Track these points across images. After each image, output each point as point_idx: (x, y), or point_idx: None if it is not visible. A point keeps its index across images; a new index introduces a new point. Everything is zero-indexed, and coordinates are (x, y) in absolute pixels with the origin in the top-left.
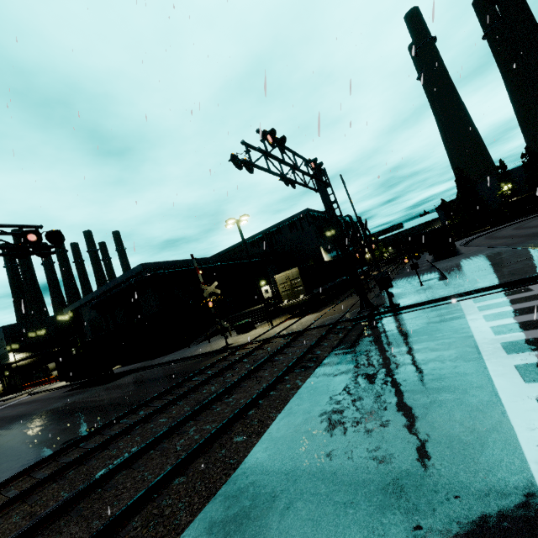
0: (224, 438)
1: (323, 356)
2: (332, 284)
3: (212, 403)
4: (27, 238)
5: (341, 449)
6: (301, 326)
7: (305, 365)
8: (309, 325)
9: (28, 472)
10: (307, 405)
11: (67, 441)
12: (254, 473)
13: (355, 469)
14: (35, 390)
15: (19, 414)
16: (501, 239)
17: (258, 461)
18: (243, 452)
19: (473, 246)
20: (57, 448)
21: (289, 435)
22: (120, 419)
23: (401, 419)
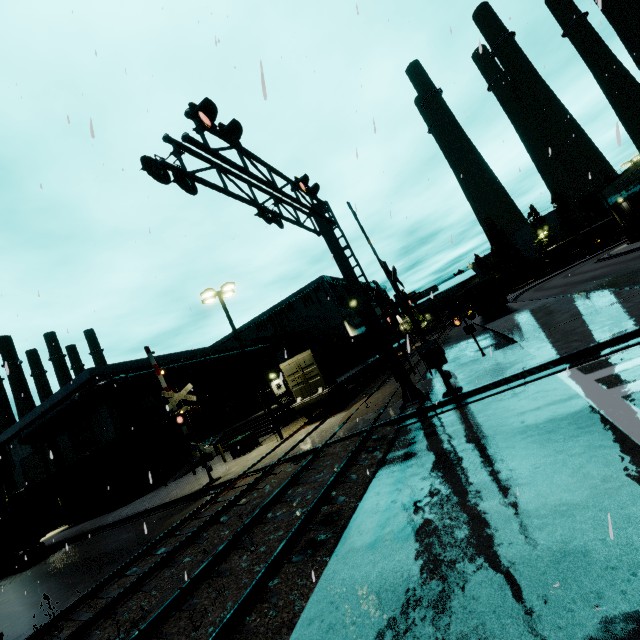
0: None
1: (349, 507)
2: (362, 367)
3: None
4: None
5: None
6: (319, 438)
7: (315, 537)
8: (331, 436)
9: None
10: None
11: None
12: None
13: None
14: None
15: None
16: (557, 289)
17: None
18: None
19: (527, 300)
20: None
21: None
22: None
23: None
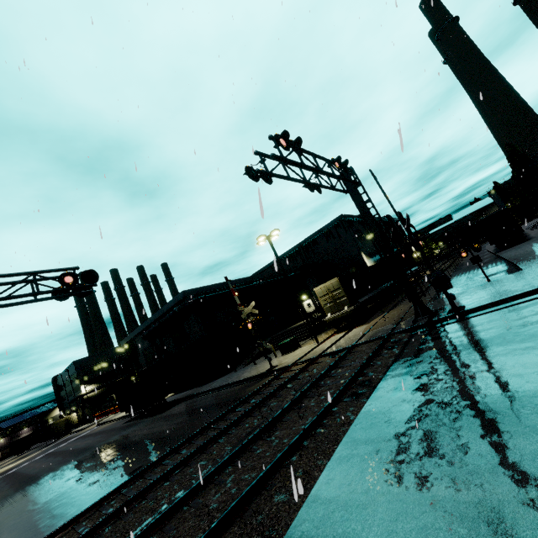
0: (263, 496)
1: (377, 378)
2: (379, 291)
3: (252, 443)
4: (64, 280)
5: (416, 529)
6: (348, 341)
7: (356, 391)
8: (358, 340)
9: (72, 524)
10: (362, 450)
11: (115, 484)
12: None
13: None
14: (103, 420)
15: (86, 447)
16: None
17: (303, 536)
18: (285, 520)
19: None
20: (105, 492)
21: (342, 497)
22: (163, 460)
23: (501, 480)
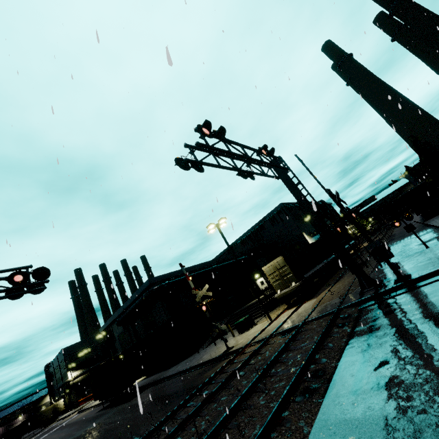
0: None
1: (330, 366)
2: (322, 265)
3: None
4: (13, 279)
5: None
6: (298, 318)
7: (309, 386)
8: (307, 317)
9: None
10: None
11: None
12: None
13: None
14: (85, 406)
15: None
16: None
17: None
18: None
19: None
20: None
21: None
22: None
23: None
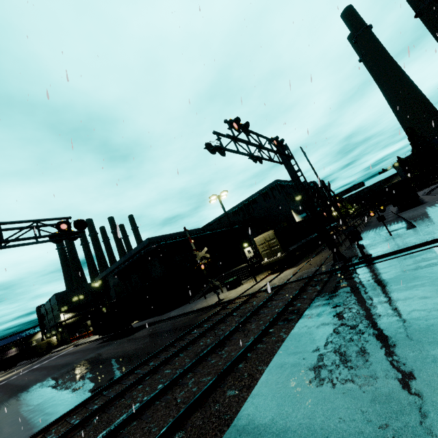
0: (218, 391)
1: (303, 308)
2: (305, 241)
3: (207, 356)
4: (60, 227)
5: (331, 409)
6: (281, 280)
7: (287, 317)
8: (288, 279)
9: (65, 418)
10: (292, 358)
11: (96, 389)
12: (246, 431)
13: (348, 434)
14: (79, 342)
15: (66, 363)
16: None
17: (249, 417)
18: (235, 407)
19: (437, 194)
20: (88, 395)
21: (277, 391)
22: (135, 370)
23: (392, 375)
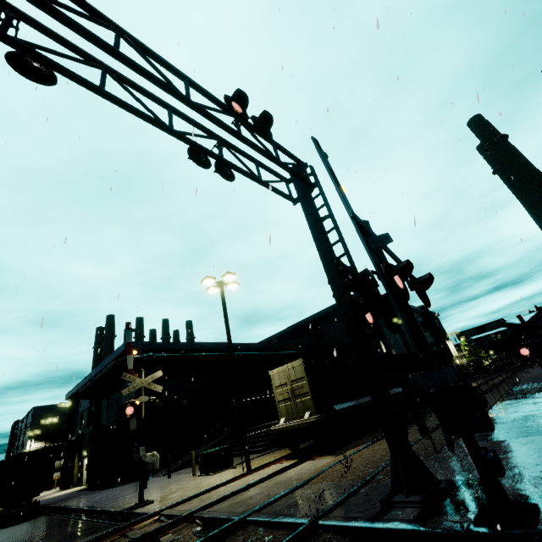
0: None
1: None
2: None
3: None
4: None
5: None
6: (258, 497)
7: None
8: (262, 505)
9: None
10: None
11: None
12: None
13: None
14: None
15: None
16: None
17: None
18: None
19: None
20: None
21: None
22: None
23: None
